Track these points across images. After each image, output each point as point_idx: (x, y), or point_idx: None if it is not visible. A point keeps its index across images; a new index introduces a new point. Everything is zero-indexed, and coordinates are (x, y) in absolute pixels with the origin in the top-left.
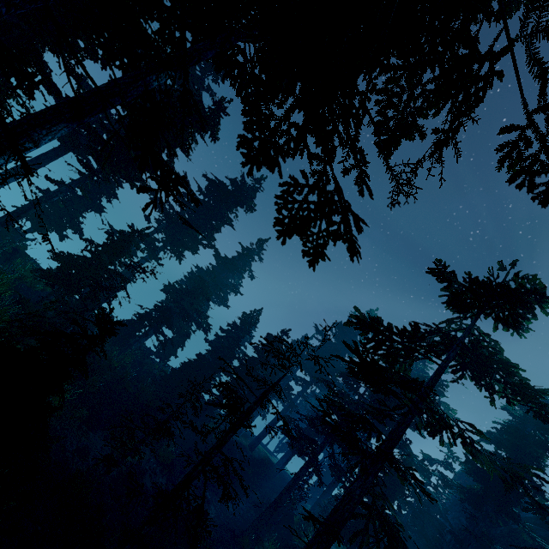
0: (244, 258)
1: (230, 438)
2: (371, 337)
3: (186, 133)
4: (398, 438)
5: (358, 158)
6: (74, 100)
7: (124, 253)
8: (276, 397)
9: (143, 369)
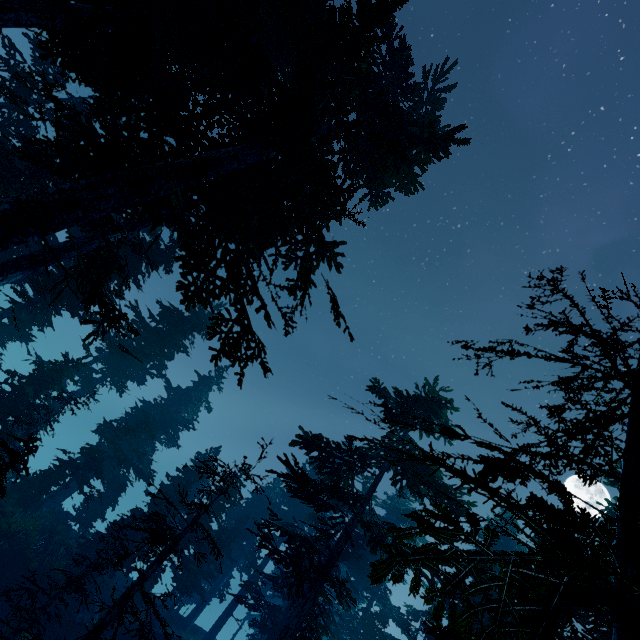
0: (200, 388)
1: (154, 571)
2: (317, 456)
3: (139, 266)
4: (337, 555)
5: (263, 301)
6: (34, 255)
7: (54, 384)
8: (240, 567)
9: (54, 539)
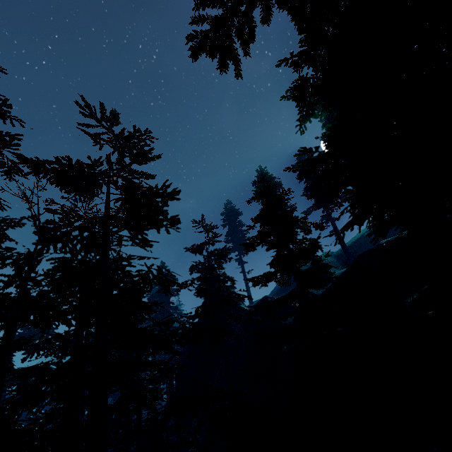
0: None
1: None
2: None
3: None
4: None
5: None
6: None
7: None
8: None
9: None
